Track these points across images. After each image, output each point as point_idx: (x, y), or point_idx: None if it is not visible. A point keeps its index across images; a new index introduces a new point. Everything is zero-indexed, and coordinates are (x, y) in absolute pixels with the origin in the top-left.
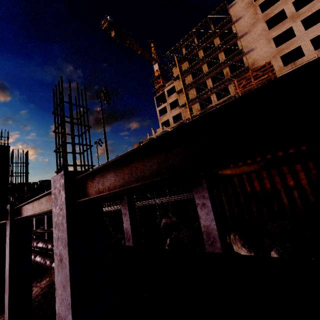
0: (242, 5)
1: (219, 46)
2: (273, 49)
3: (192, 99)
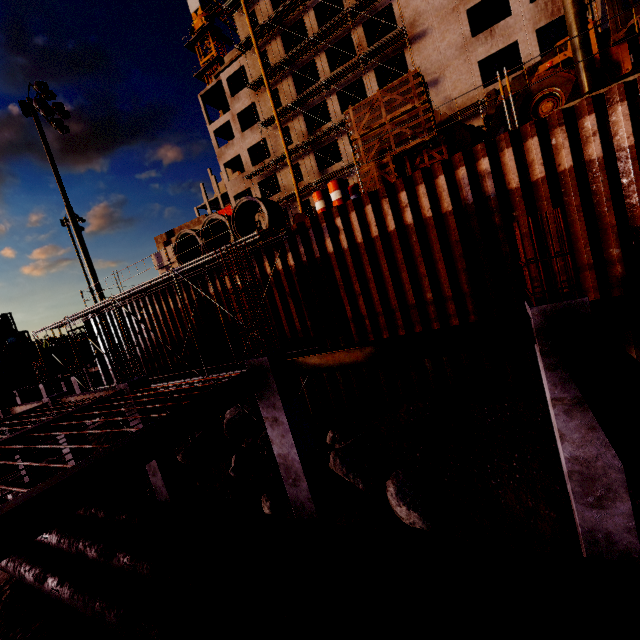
0: None
1: None
2: None
3: (287, 107)
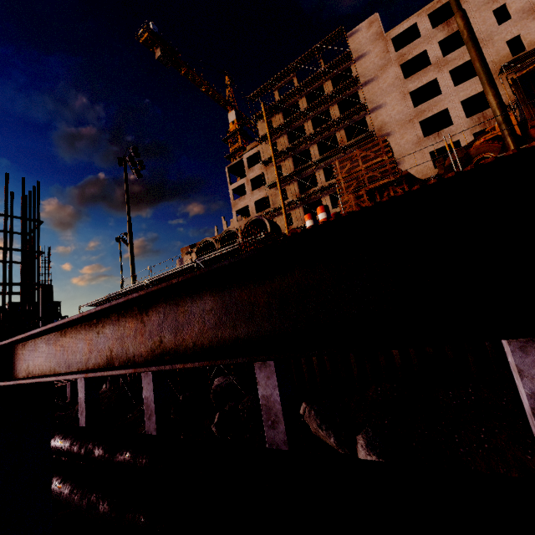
0: (367, 35)
1: (331, 94)
2: (409, 109)
3: (286, 176)
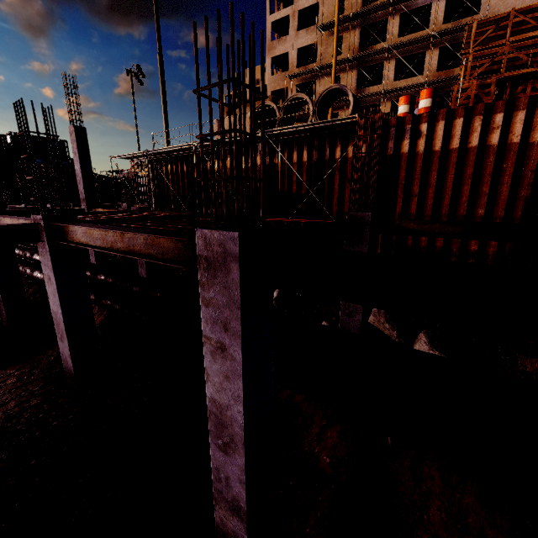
0: None
1: None
2: None
3: (349, 16)
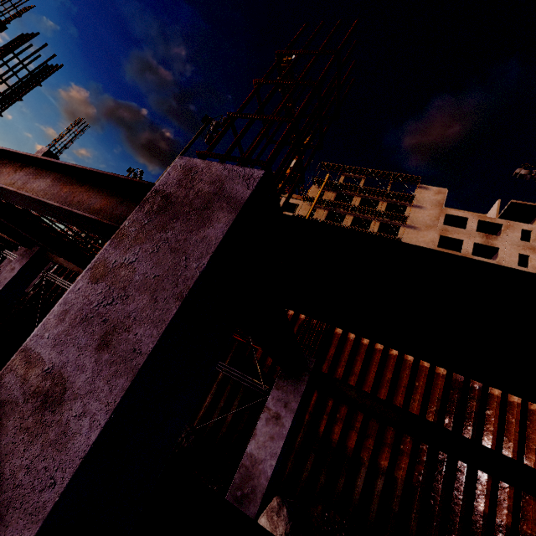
0: (432, 197)
1: (381, 213)
2: None
3: None
